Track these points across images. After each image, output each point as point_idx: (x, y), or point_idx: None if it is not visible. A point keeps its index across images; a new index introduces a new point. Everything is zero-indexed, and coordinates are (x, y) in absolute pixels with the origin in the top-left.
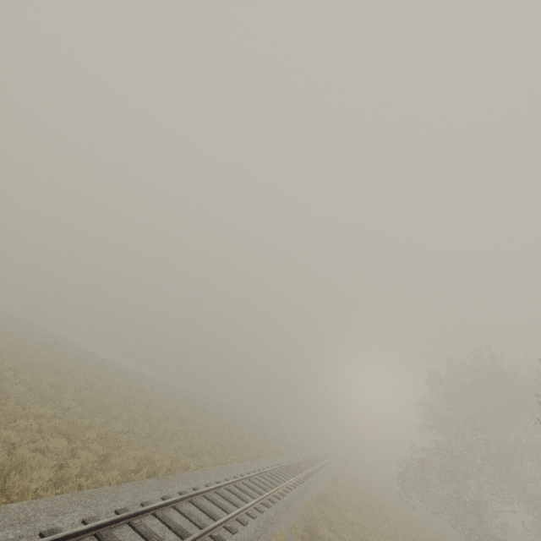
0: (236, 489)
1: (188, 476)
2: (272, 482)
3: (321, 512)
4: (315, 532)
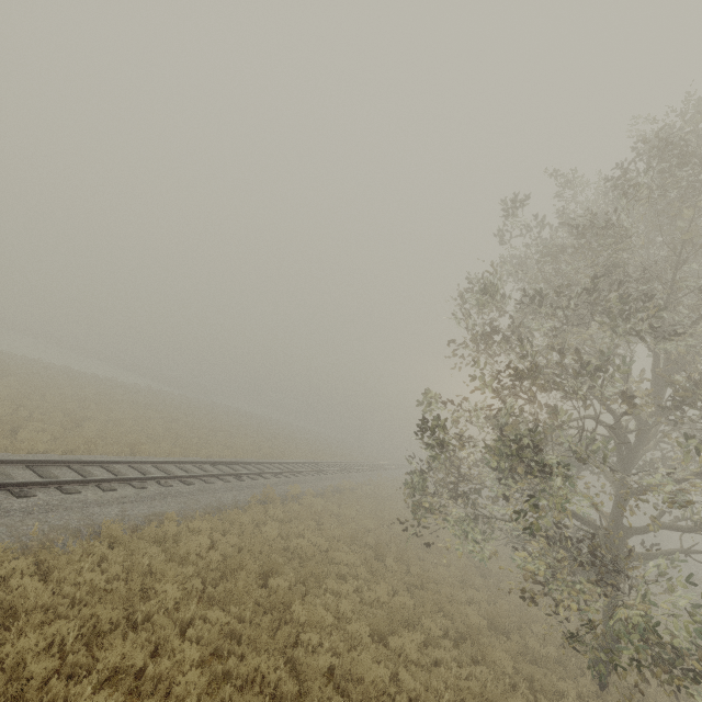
0: None
1: None
2: None
3: None
4: None
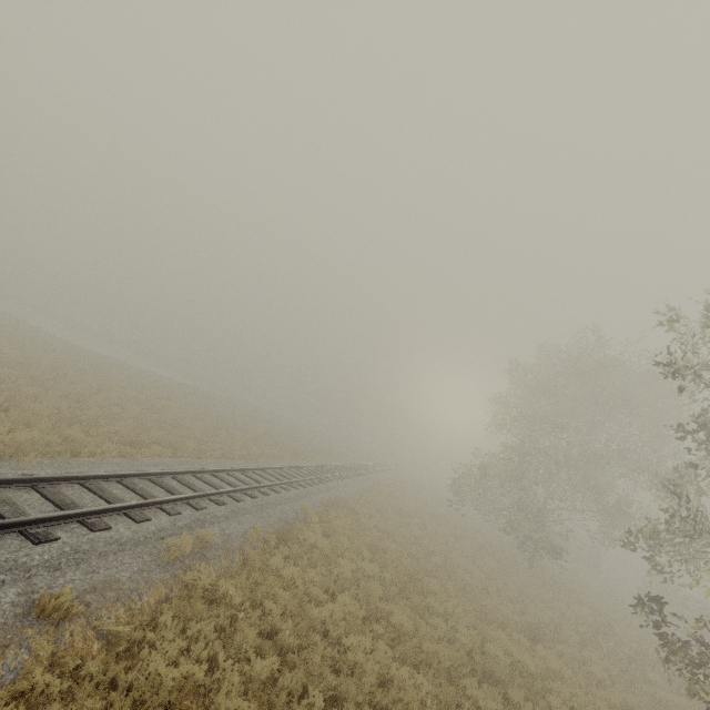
0: (173, 482)
1: (84, 462)
2: (258, 480)
3: (322, 516)
4: (290, 535)
